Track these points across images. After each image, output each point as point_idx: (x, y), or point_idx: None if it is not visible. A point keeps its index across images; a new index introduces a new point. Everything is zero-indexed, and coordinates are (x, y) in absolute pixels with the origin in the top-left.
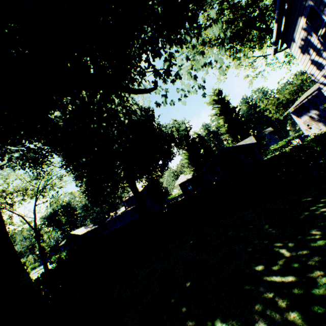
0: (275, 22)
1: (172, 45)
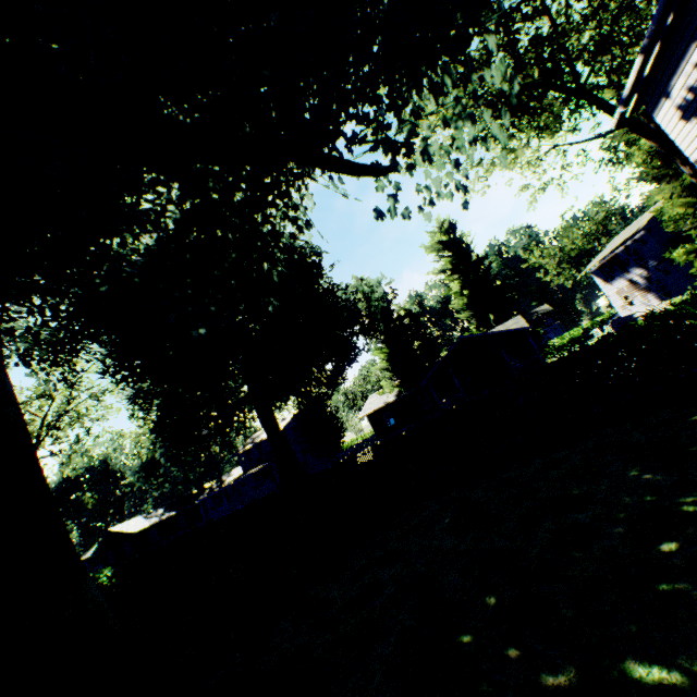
0: (641, 51)
1: (419, 91)
